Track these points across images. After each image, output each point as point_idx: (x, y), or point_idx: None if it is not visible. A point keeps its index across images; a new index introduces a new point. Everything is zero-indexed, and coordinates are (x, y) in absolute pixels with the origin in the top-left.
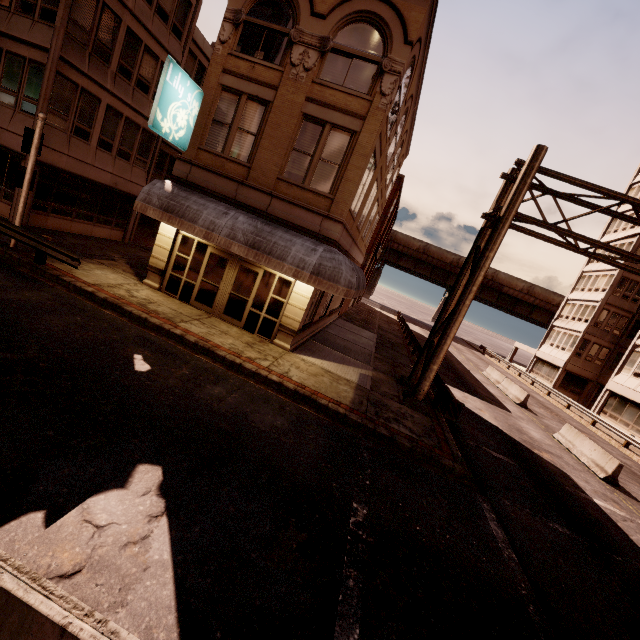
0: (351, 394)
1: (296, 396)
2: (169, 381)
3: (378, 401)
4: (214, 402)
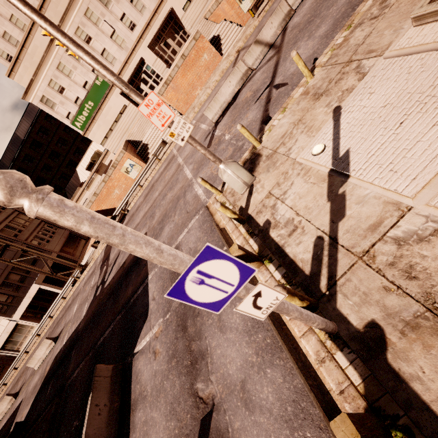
0: None
1: None
2: None
3: None
4: None
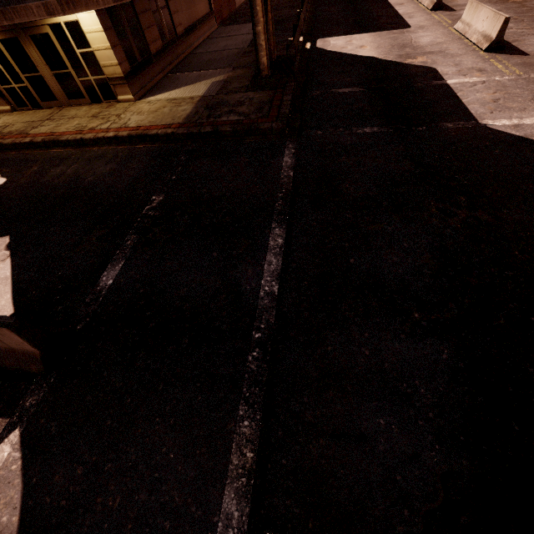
0: (189, 110)
1: (133, 140)
2: (20, 182)
3: (218, 103)
4: (55, 180)
